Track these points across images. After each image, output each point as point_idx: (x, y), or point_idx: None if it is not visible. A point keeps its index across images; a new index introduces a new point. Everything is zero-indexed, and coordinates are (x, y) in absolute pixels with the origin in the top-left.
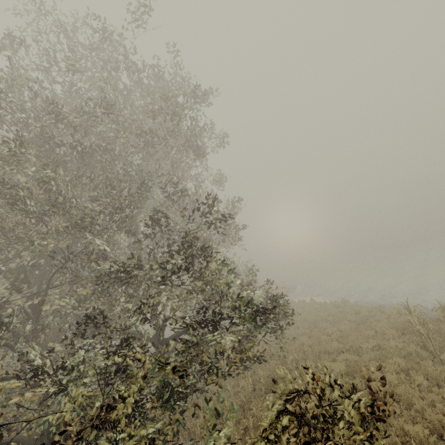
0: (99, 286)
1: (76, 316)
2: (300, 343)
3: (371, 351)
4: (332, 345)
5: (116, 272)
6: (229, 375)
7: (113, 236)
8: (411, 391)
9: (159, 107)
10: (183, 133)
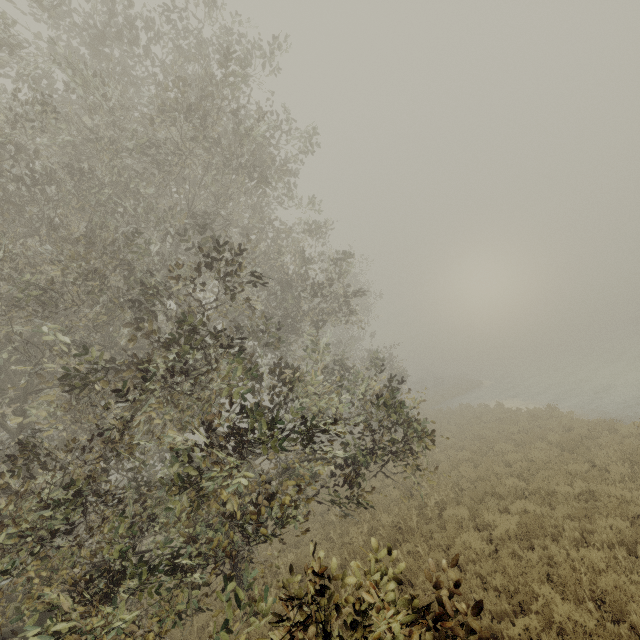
0: (70, 392)
1: (86, 429)
2: (459, 474)
3: (575, 500)
4: (507, 483)
5: (105, 370)
6: (273, 537)
7: (113, 316)
8: (629, 588)
9: (170, 99)
10: (226, 142)
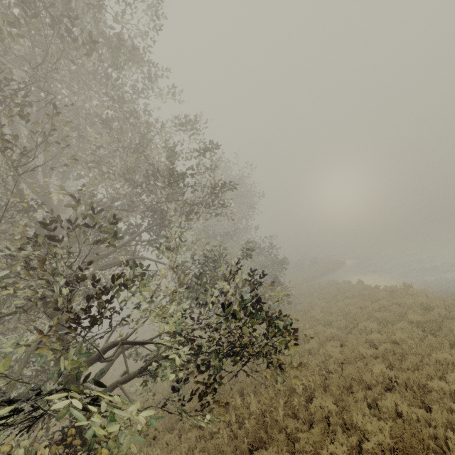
0: None
1: None
2: (327, 353)
3: (451, 397)
4: (374, 371)
5: None
6: None
7: None
8: None
9: None
10: None
